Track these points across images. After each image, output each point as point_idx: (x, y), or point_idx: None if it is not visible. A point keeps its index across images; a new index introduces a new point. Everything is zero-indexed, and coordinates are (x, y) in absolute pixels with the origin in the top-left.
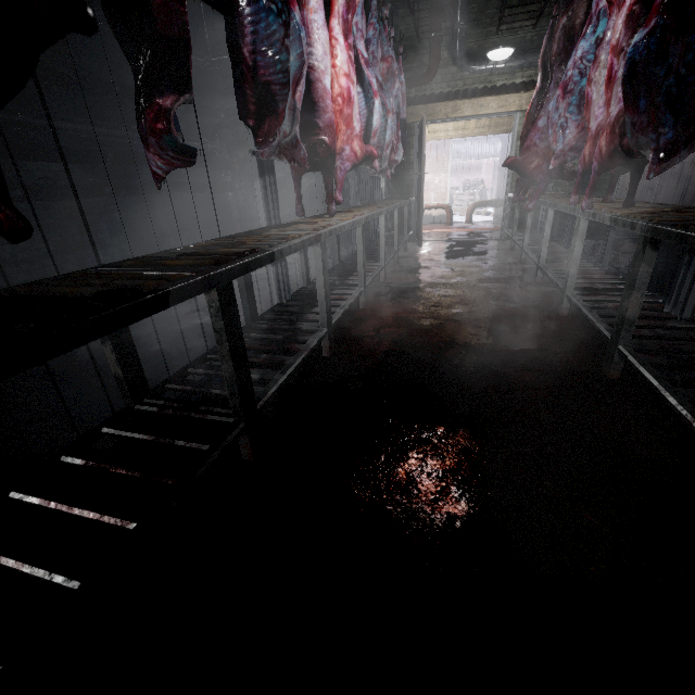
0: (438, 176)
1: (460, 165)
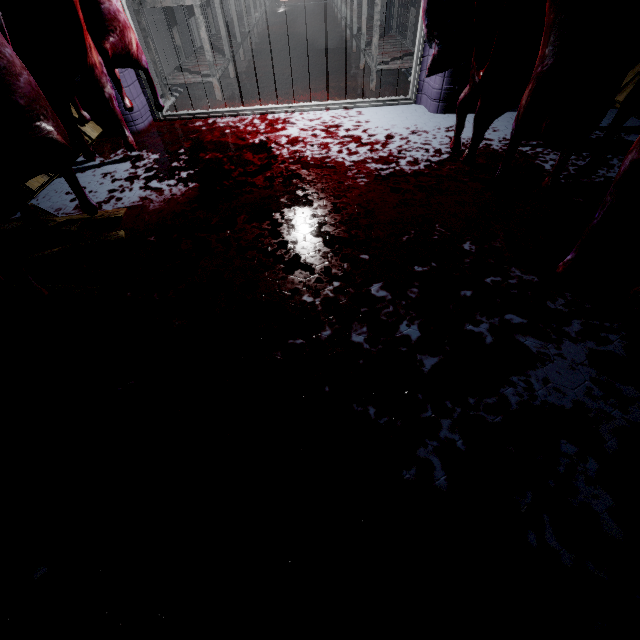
0: None
1: None
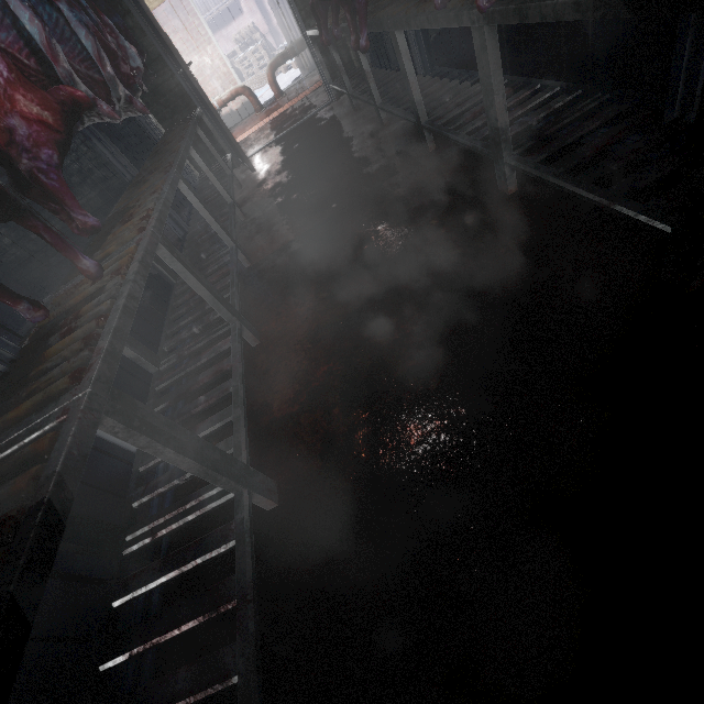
0: (204, 53)
1: (217, 19)
